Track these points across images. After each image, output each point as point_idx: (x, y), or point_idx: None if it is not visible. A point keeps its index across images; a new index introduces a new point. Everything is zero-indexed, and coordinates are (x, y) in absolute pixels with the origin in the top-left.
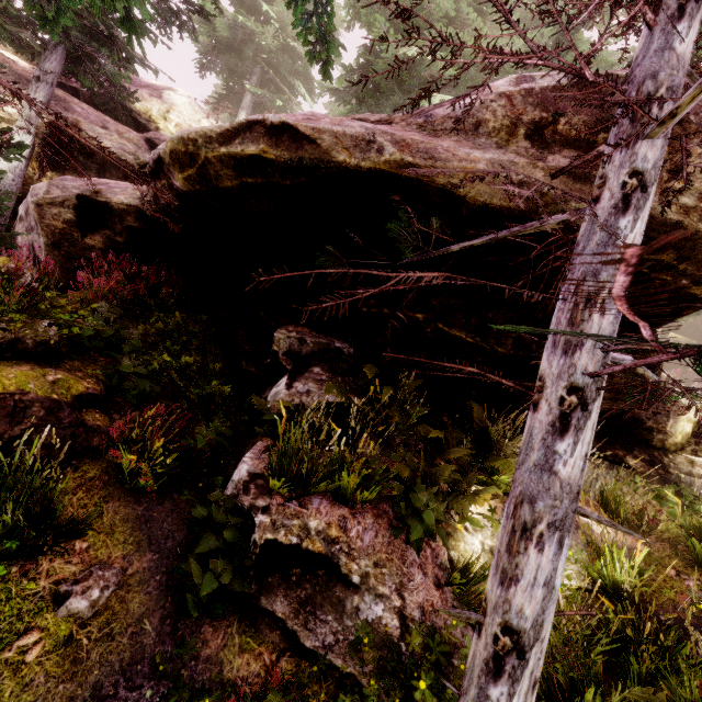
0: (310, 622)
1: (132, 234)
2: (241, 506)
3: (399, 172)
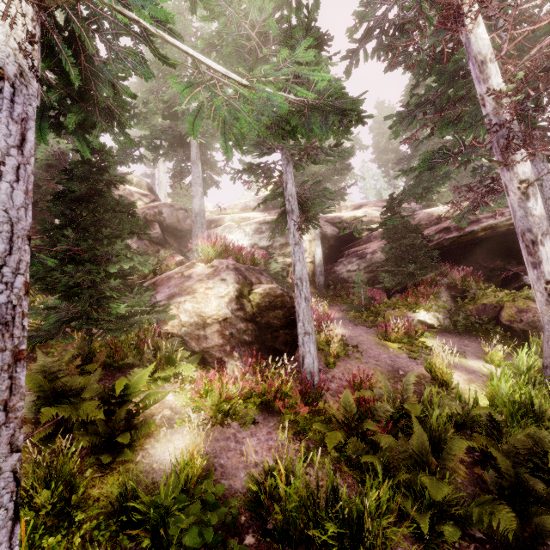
0: None
1: None
2: None
3: None
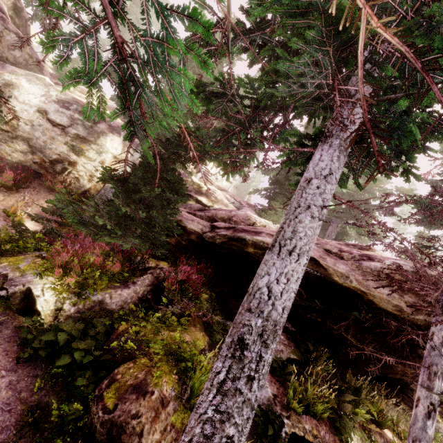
0: None
1: (190, 242)
2: (274, 411)
3: (357, 291)
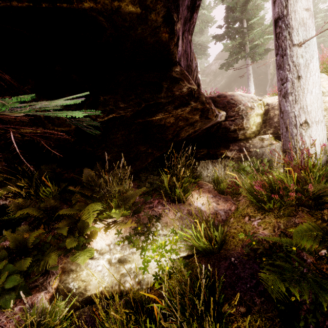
0: None
1: None
2: None
3: None
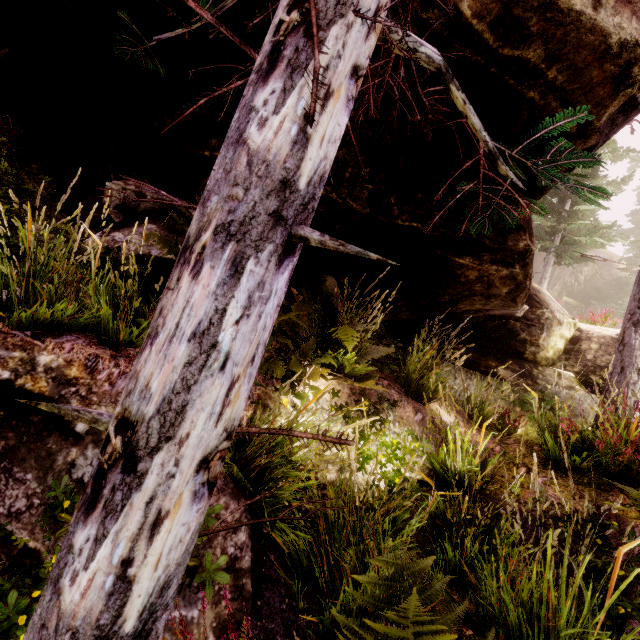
0: (1, 482)
1: None
2: None
3: None
